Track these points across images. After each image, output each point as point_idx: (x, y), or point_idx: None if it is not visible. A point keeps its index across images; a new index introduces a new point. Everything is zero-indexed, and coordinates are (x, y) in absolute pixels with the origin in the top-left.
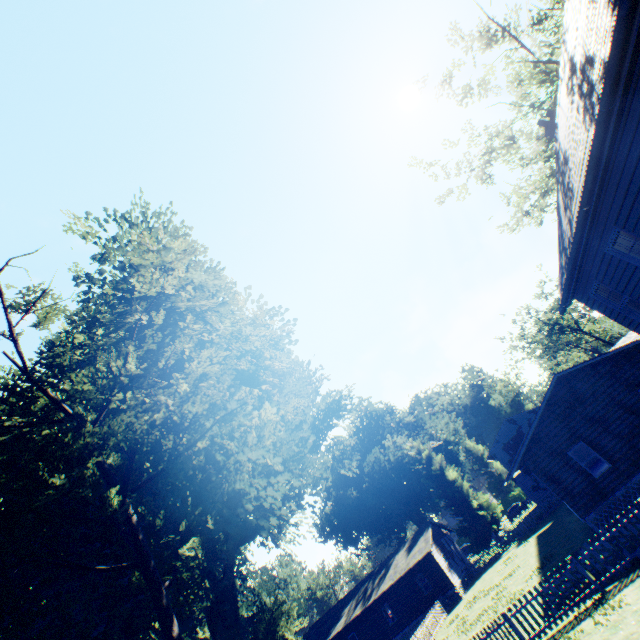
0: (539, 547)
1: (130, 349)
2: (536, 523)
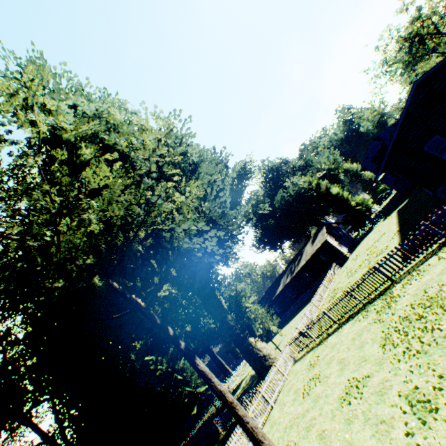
0: (399, 218)
1: (46, 188)
2: (396, 203)
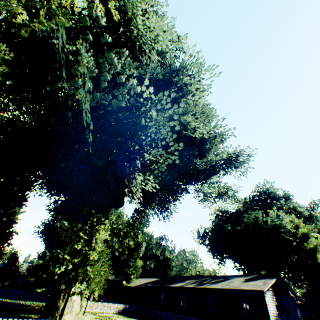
0: None
1: None
2: None
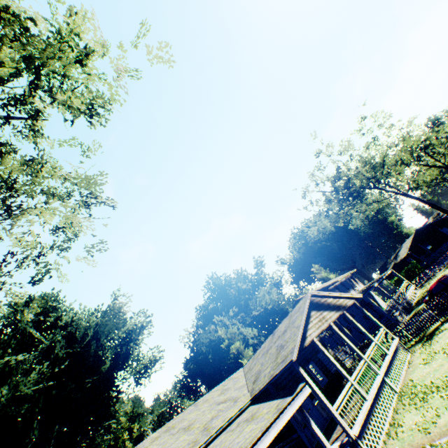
0: None
1: None
2: None
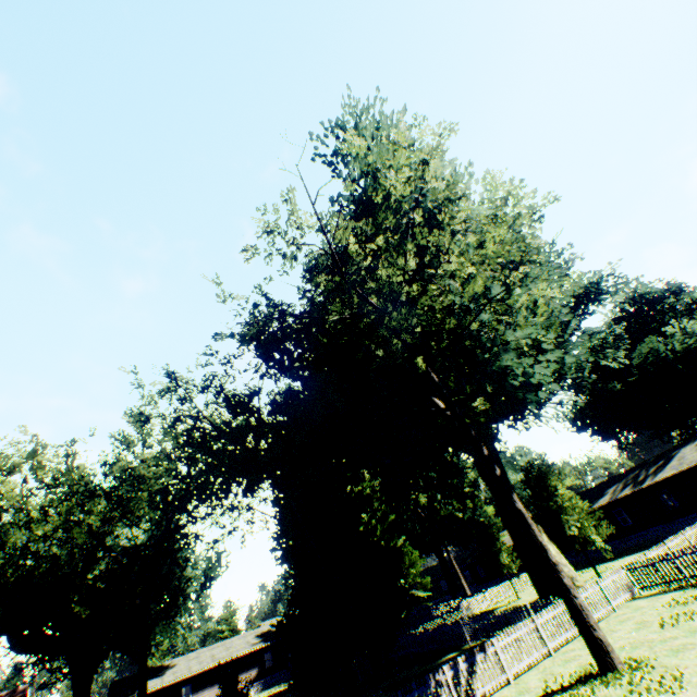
0: None
1: (408, 248)
2: None
